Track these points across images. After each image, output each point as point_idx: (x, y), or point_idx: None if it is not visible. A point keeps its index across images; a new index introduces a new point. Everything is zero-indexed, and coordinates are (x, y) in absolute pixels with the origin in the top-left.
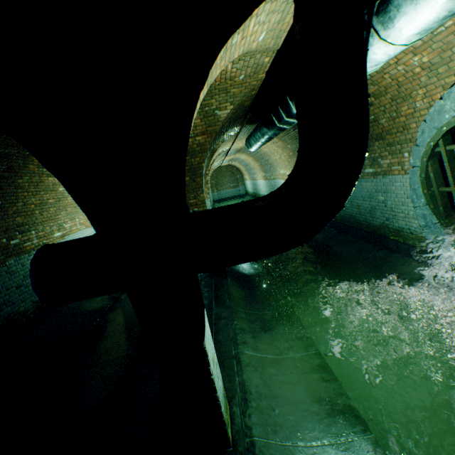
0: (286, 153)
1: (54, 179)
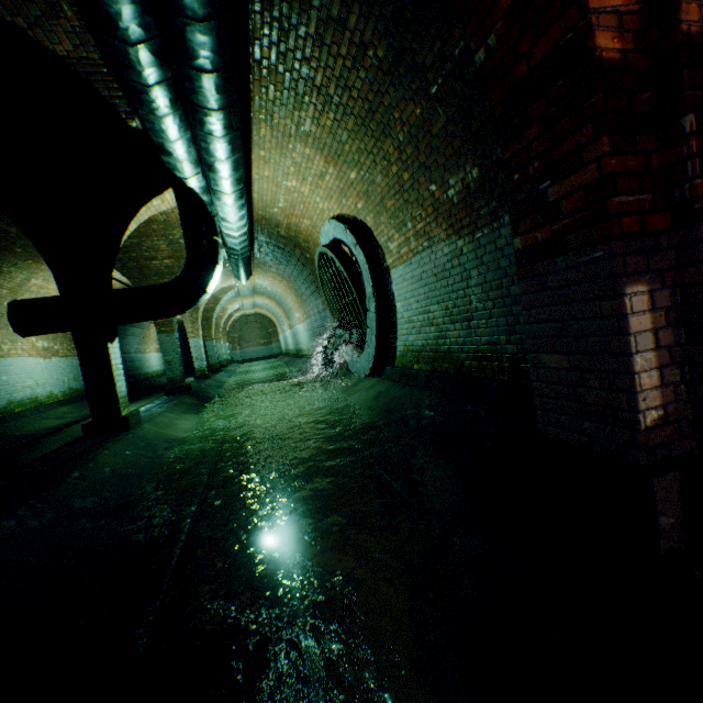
0: (294, 293)
1: (2, 291)
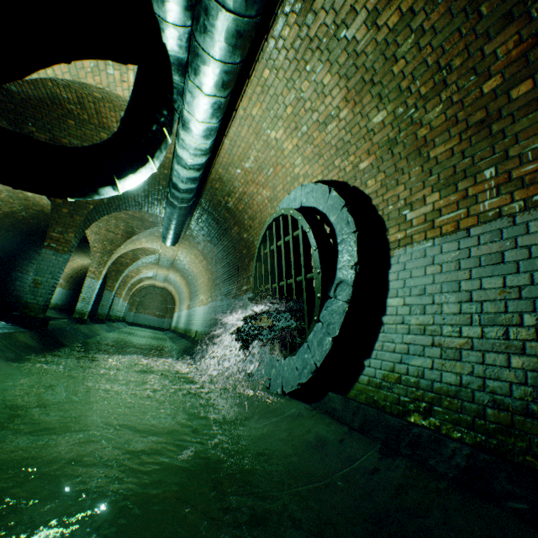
0: (208, 275)
1: None
